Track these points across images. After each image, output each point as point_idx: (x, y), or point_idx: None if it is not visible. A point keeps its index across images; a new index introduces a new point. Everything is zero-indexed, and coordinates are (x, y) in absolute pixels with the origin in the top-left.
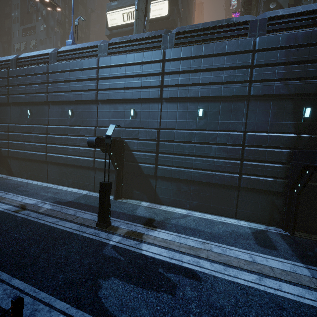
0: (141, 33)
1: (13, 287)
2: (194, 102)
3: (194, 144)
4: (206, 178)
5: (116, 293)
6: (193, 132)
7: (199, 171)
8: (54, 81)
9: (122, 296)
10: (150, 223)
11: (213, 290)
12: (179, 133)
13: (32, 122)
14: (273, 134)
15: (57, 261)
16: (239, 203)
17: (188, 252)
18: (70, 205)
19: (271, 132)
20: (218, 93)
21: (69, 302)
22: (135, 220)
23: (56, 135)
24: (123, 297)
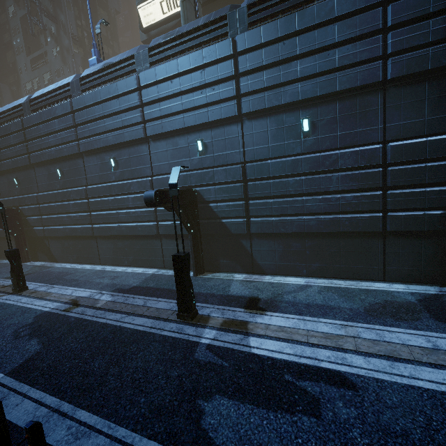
0: (194, 21)
1: (80, 423)
2: (293, 111)
3: (303, 177)
4: (329, 226)
5: (228, 421)
6: (298, 159)
7: (316, 216)
8: (83, 122)
9: (238, 426)
10: (253, 304)
11: (382, 403)
12: (276, 165)
13: (66, 185)
14: (435, 138)
15: (133, 378)
16: (388, 257)
17: (324, 344)
18: (136, 292)
19: (430, 135)
20: (330, 88)
21: (162, 441)
22: (231, 303)
23: (100, 198)
24: (240, 426)
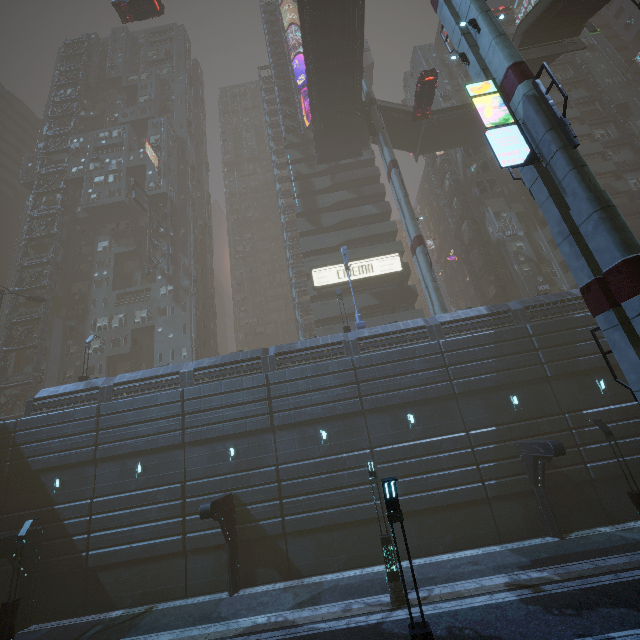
0: (474, 309)
1: None
2: (587, 375)
3: (618, 423)
4: None
5: None
6: (609, 409)
7: None
8: (370, 378)
9: None
10: None
11: None
12: (593, 414)
13: (334, 450)
14: None
15: None
16: None
17: None
18: (552, 562)
19: None
20: (610, 361)
21: None
22: None
23: (396, 462)
24: None
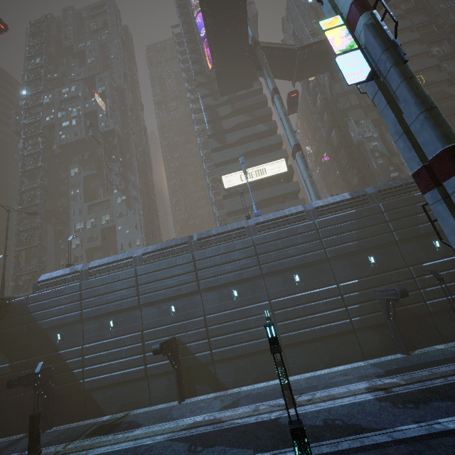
0: (340, 195)
1: None
2: (426, 237)
3: (450, 271)
4: None
5: None
6: (442, 261)
7: None
8: (266, 251)
9: None
10: None
11: None
12: (431, 265)
13: (243, 303)
14: None
15: None
16: None
17: None
18: (400, 372)
19: None
20: None
21: None
22: None
23: (287, 309)
24: None
